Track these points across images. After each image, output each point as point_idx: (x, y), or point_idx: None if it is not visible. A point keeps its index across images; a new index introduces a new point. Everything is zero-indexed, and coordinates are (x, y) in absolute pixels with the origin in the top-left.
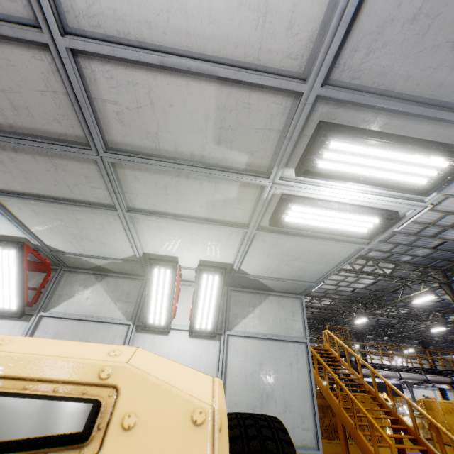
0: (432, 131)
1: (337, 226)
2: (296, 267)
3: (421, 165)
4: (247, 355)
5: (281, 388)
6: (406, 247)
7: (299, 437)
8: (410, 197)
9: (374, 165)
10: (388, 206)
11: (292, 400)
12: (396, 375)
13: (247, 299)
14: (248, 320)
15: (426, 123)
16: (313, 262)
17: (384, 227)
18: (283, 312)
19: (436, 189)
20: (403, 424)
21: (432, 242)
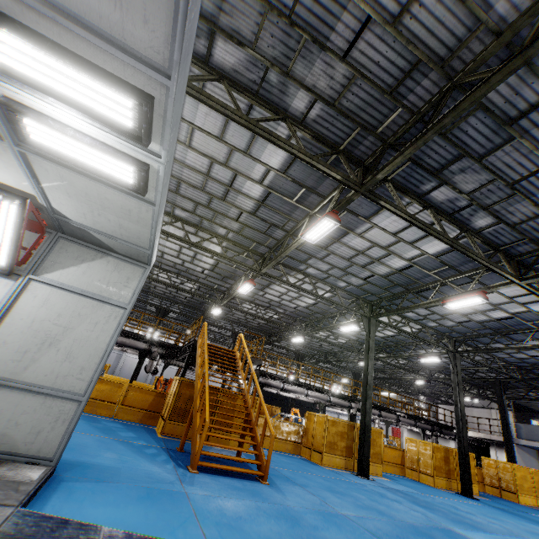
0: (95, 55)
1: (97, 166)
2: (113, 221)
3: (112, 100)
4: (47, 304)
5: (73, 341)
6: (341, 272)
7: (68, 384)
8: (148, 148)
9: (61, 81)
10: (136, 154)
11: (79, 353)
12: (304, 392)
13: (79, 251)
14: (67, 272)
15: (80, 40)
16: (125, 218)
17: (141, 180)
18: (117, 275)
19: (147, 139)
20: (251, 417)
21: (364, 273)
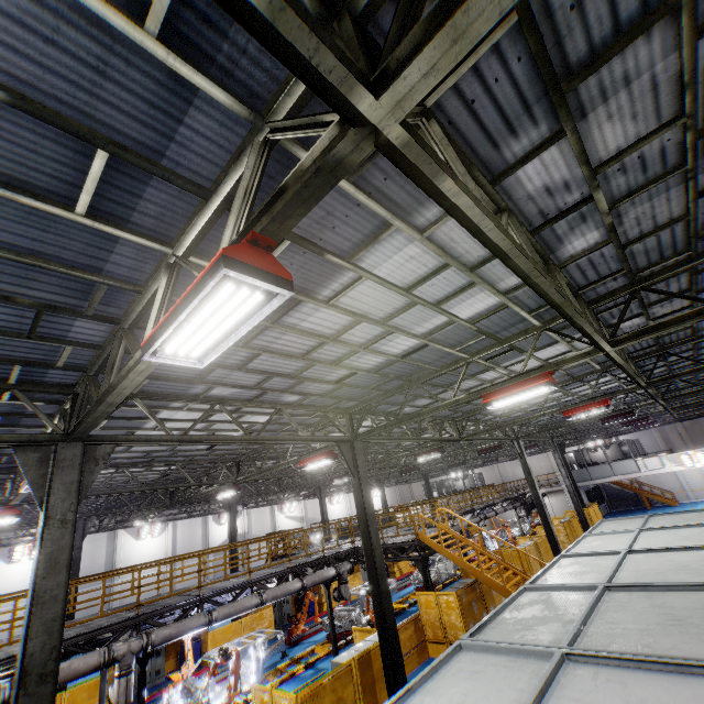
0: None
1: None
2: None
3: None
4: None
5: None
6: (513, 412)
7: None
8: None
9: None
10: None
11: None
12: None
13: None
14: None
15: None
16: None
17: None
18: None
19: None
20: None
21: (532, 408)
